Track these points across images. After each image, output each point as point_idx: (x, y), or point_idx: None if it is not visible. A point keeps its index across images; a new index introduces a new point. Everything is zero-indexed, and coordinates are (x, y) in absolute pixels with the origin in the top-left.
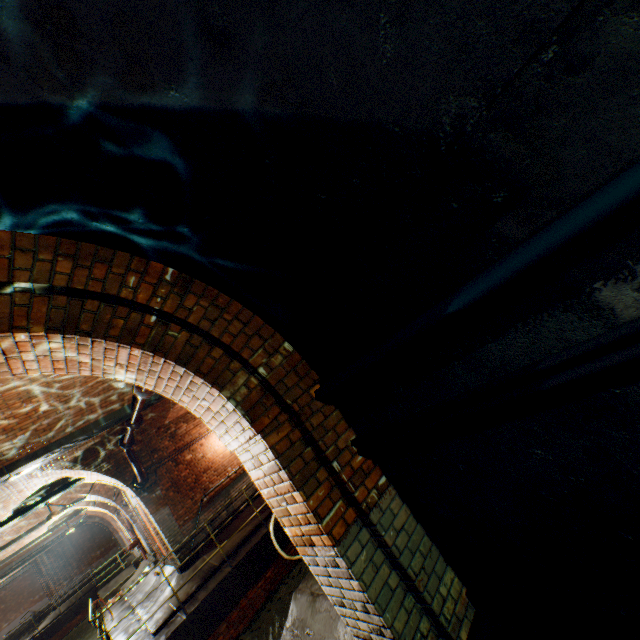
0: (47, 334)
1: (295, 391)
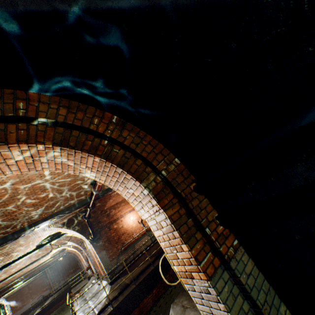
0: (53, 146)
1: (182, 185)
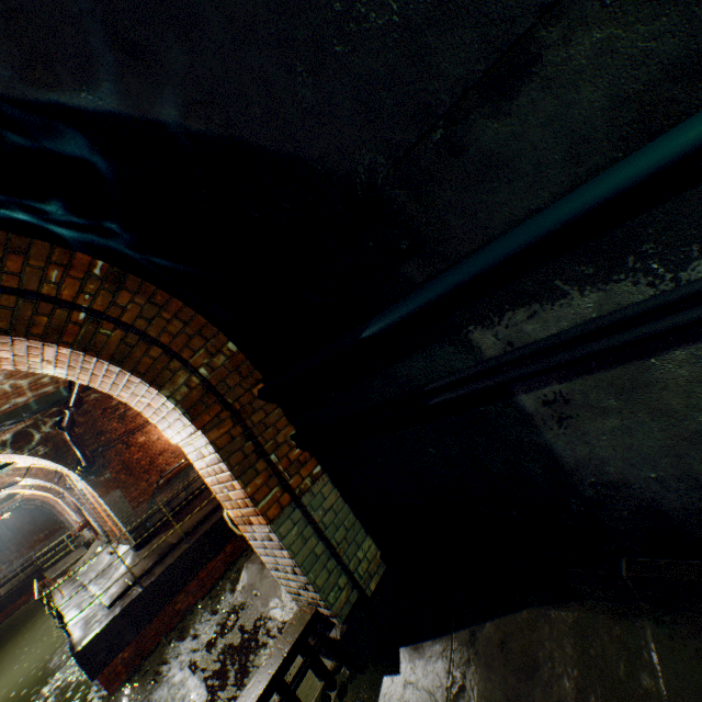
0: None
1: (237, 391)
